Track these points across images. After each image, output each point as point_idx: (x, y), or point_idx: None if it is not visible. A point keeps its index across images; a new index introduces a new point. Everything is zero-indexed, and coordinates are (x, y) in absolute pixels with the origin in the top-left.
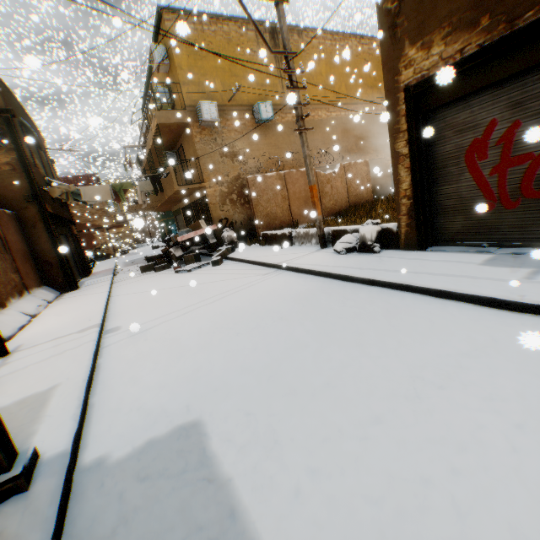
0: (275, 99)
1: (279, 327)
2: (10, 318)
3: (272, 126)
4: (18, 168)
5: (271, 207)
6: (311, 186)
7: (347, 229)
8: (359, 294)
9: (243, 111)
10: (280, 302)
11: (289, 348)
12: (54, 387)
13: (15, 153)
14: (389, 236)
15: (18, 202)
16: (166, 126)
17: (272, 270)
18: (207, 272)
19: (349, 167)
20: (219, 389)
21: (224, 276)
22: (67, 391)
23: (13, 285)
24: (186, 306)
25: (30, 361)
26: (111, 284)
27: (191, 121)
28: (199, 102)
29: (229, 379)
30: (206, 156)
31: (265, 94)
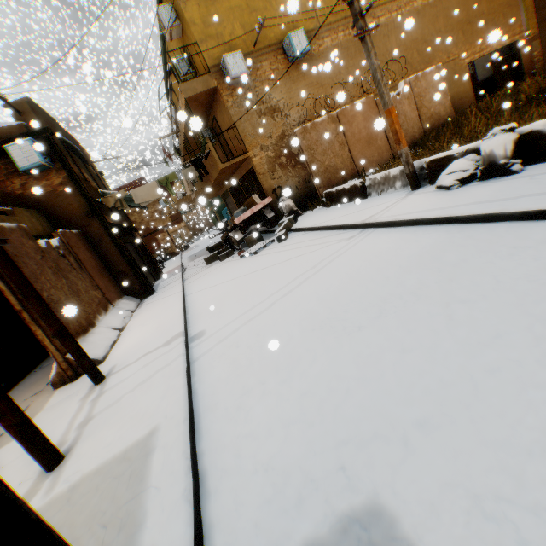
0: (306, 26)
1: (422, 310)
2: (100, 337)
3: (309, 61)
4: (71, 186)
5: (328, 159)
6: (388, 109)
7: (452, 154)
8: (531, 237)
9: (272, 54)
10: (397, 271)
11: (465, 343)
12: (152, 432)
13: (64, 171)
14: (534, 143)
15: (81, 220)
16: (194, 99)
17: (355, 232)
18: (276, 250)
19: (416, 82)
20: (381, 431)
21: (297, 251)
22: (167, 440)
23: (96, 303)
24: (268, 296)
25: (124, 389)
26: (182, 282)
27: (219, 84)
28: (222, 58)
29: (390, 411)
30: (243, 121)
31: (293, 22)
